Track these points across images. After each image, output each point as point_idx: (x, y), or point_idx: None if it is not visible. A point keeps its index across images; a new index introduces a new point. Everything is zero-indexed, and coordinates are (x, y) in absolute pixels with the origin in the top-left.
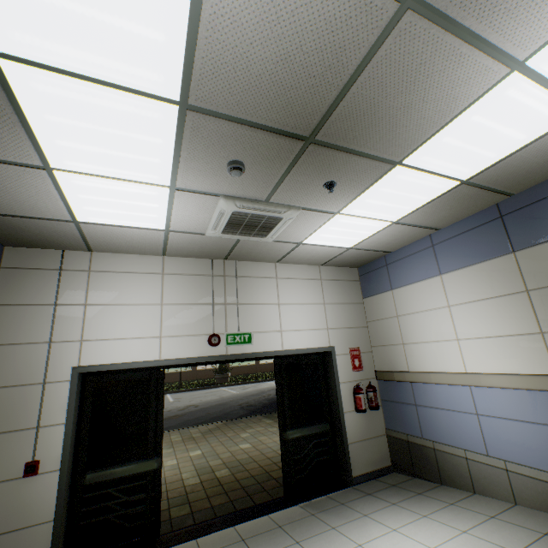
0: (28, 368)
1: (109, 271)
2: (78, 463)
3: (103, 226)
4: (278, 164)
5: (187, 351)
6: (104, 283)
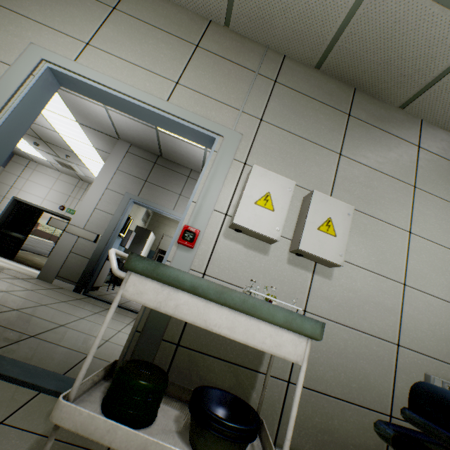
0: (3, 191)
1: (41, 171)
2: (4, 225)
3: (30, 154)
4: (46, 145)
5: (51, 207)
6: (37, 175)
